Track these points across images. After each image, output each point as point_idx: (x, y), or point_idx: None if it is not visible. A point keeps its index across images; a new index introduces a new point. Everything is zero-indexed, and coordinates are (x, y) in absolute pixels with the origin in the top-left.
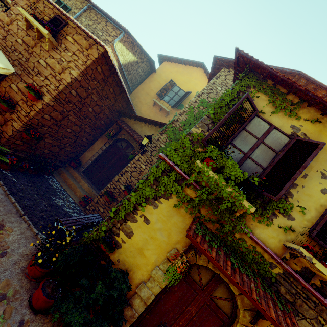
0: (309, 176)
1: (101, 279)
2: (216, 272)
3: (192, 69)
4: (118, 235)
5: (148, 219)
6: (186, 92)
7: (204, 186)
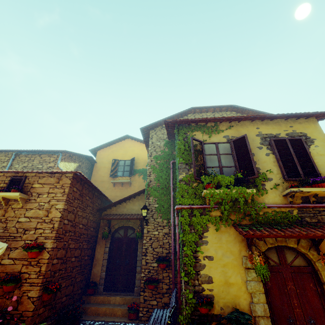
0: (254, 153)
1: None
2: (275, 245)
3: (122, 143)
4: (203, 290)
5: (210, 256)
6: (131, 160)
7: (219, 202)
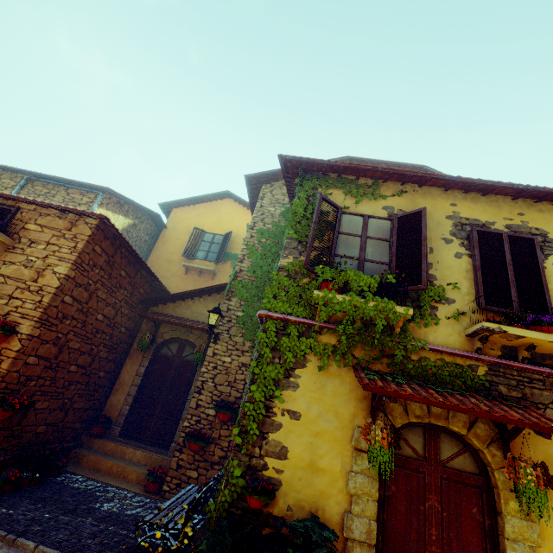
0: (434, 248)
1: (286, 552)
2: (424, 421)
3: (217, 204)
4: (265, 467)
5: (295, 411)
6: (224, 235)
7: (339, 321)
